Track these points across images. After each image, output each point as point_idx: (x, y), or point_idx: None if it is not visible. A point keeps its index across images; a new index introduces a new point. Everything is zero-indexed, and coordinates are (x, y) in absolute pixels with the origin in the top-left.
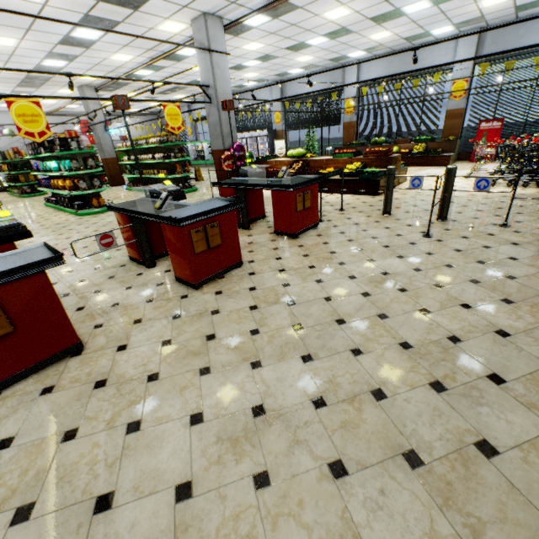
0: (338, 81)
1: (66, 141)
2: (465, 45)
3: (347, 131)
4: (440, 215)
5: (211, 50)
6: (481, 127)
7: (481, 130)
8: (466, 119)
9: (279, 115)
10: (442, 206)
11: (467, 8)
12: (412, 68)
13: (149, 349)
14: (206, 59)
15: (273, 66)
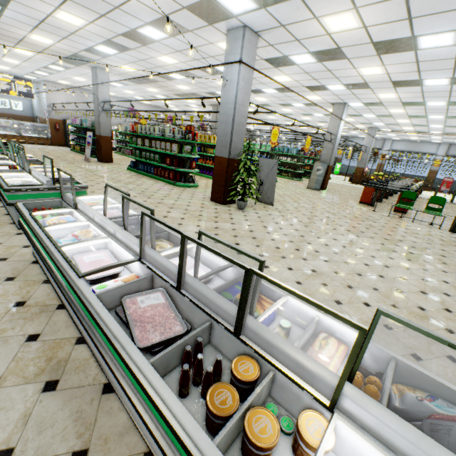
0: (379, 145)
1: (316, 153)
2: (442, 148)
3: (378, 167)
4: (451, 201)
5: (374, 138)
6: (444, 179)
7: (444, 181)
8: (410, 170)
9: (341, 151)
10: (452, 199)
11: (450, 140)
12: (417, 149)
13: (424, 205)
14: (370, 139)
15: (358, 134)
